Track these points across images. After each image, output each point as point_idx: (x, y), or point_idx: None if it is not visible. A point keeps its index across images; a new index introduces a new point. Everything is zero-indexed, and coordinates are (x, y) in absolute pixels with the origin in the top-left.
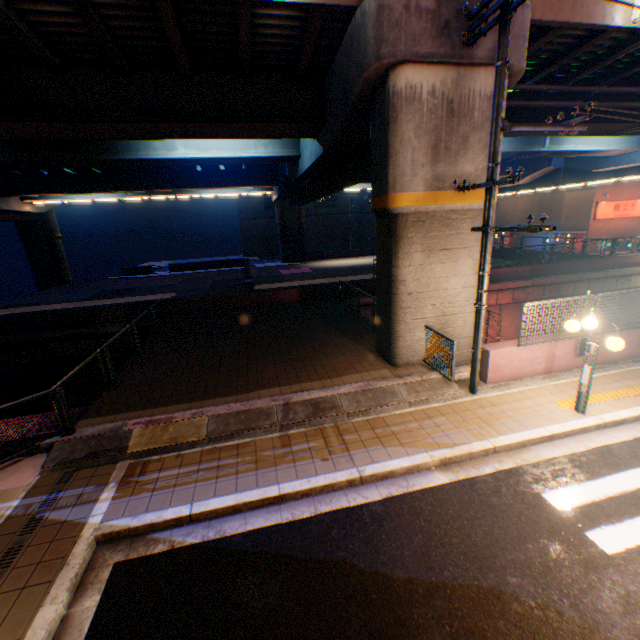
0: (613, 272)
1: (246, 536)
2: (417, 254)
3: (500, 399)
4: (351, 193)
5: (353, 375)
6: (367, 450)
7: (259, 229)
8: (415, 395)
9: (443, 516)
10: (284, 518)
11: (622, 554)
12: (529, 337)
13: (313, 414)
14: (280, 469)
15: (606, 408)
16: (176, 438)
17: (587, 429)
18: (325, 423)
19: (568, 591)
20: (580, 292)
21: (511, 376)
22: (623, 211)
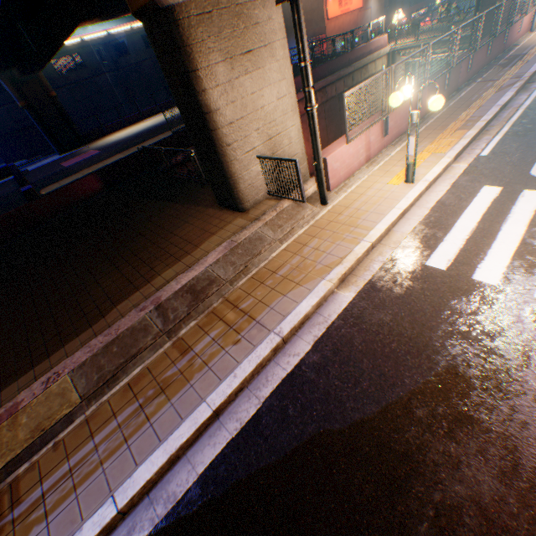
0: (358, 65)
1: (203, 482)
2: (220, 67)
3: (349, 200)
4: (94, 45)
5: (211, 239)
6: (272, 308)
7: (3, 123)
8: (281, 231)
9: (371, 330)
10: (232, 431)
11: (503, 280)
12: (353, 131)
13: (195, 301)
14: (196, 382)
15: (424, 171)
16: (39, 427)
17: (421, 194)
18: (213, 303)
19: (494, 333)
20: (341, 91)
21: (346, 176)
22: (346, 6)
